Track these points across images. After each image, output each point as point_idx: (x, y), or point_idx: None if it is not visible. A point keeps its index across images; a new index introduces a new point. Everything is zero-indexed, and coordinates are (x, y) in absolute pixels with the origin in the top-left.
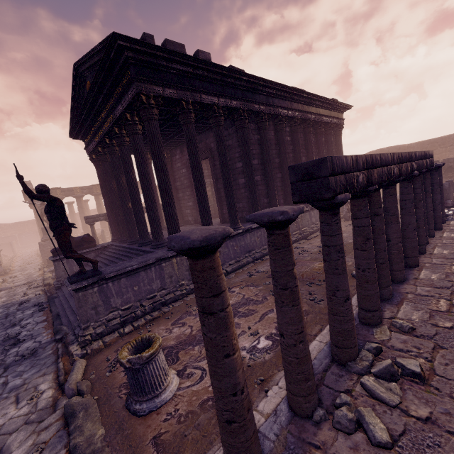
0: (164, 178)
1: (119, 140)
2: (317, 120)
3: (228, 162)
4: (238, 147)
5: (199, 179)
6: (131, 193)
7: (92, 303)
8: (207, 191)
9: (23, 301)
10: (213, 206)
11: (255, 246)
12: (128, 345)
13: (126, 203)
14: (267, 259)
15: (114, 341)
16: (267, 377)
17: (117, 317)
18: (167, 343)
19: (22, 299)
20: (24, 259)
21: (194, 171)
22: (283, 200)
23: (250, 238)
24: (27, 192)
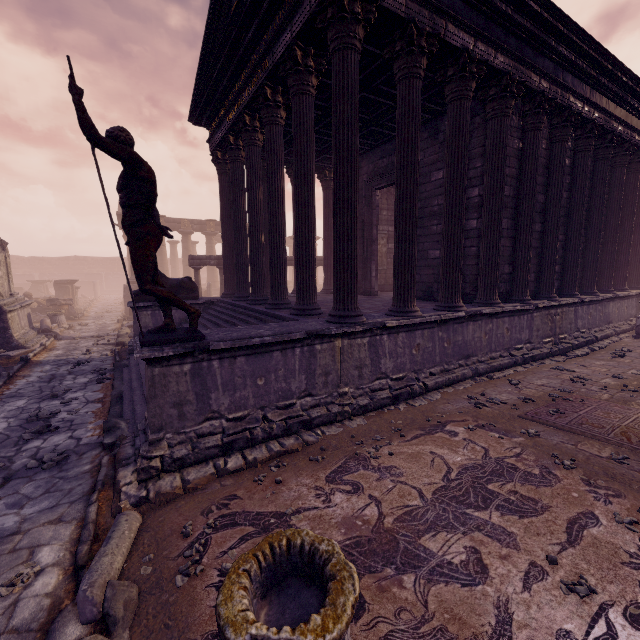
0: (349, 176)
1: (269, 114)
2: (623, 139)
3: (465, 176)
4: (478, 159)
5: (410, 196)
6: (272, 212)
7: (175, 395)
8: (380, 245)
9: (81, 360)
10: (385, 271)
11: (478, 349)
12: (251, 559)
13: (258, 233)
14: (499, 379)
15: (204, 483)
16: None
17: (217, 432)
18: (322, 534)
19: (81, 358)
20: (104, 305)
21: (402, 177)
22: (534, 275)
23: (472, 332)
24: (84, 125)
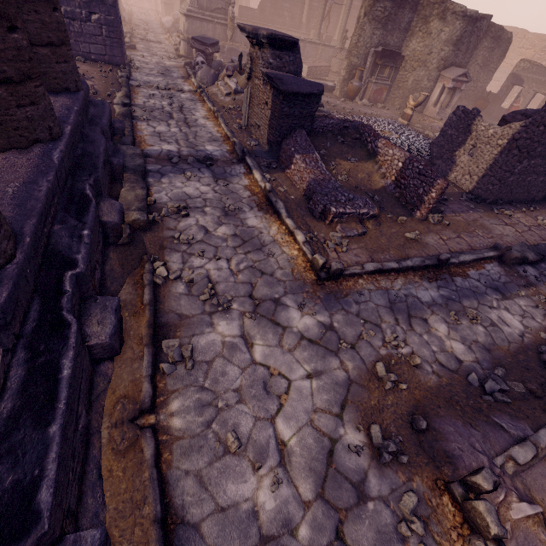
0: None
1: None
2: None
3: None
4: None
5: None
6: None
7: None
8: None
9: (147, 31)
10: None
11: None
12: None
13: None
14: None
15: None
16: None
17: None
18: None
19: (148, 32)
20: (205, 157)
21: None
22: None
23: None
24: None
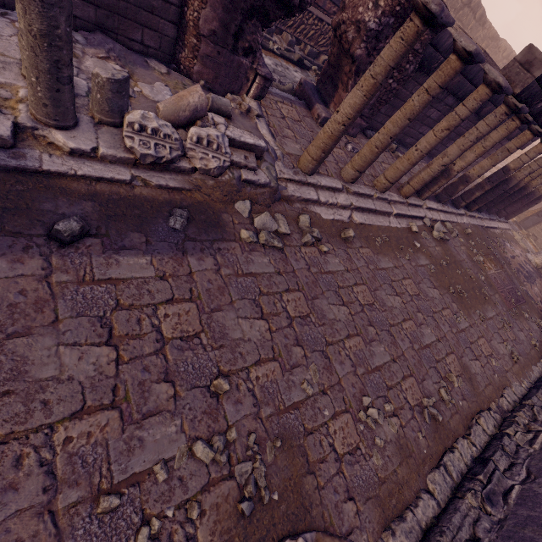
0: None
1: None
2: None
3: None
4: None
5: None
6: None
7: None
8: None
9: None
10: None
11: None
12: None
13: None
14: (541, 353)
15: None
16: (501, 235)
17: None
18: None
19: None
20: None
21: None
22: None
23: None
24: None
